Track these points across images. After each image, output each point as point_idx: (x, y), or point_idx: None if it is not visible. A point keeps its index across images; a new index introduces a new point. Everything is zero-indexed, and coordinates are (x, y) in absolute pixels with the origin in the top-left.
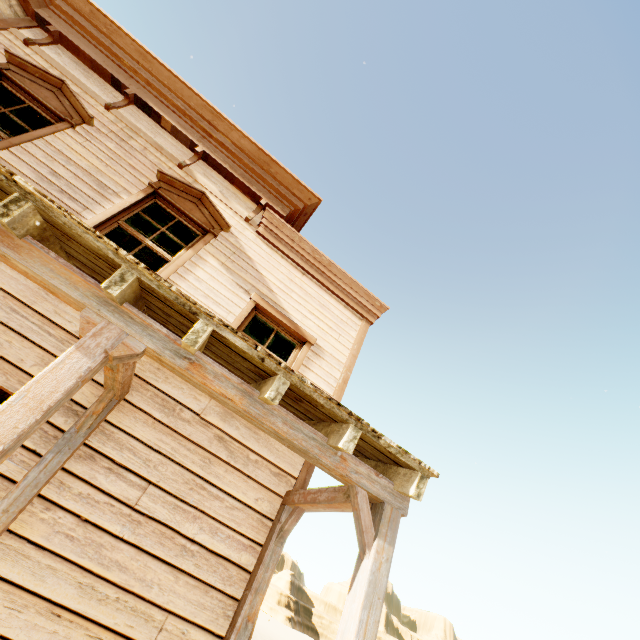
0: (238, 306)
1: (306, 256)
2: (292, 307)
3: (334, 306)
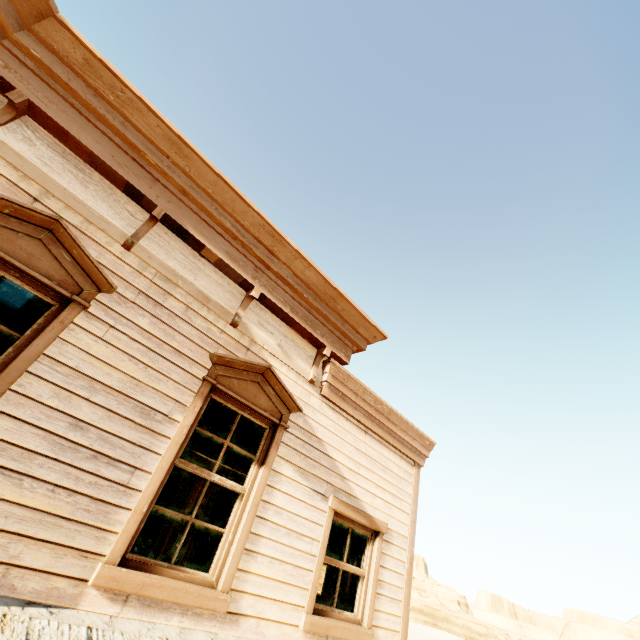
0: (319, 524)
1: (369, 410)
2: (362, 489)
3: (393, 462)
